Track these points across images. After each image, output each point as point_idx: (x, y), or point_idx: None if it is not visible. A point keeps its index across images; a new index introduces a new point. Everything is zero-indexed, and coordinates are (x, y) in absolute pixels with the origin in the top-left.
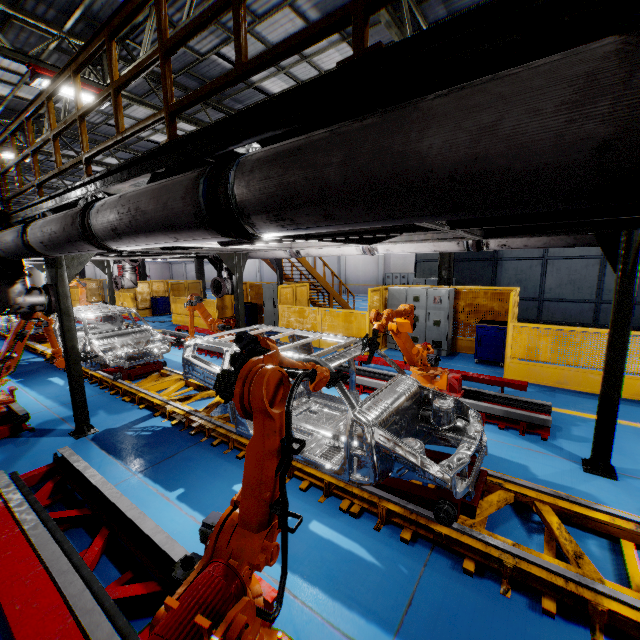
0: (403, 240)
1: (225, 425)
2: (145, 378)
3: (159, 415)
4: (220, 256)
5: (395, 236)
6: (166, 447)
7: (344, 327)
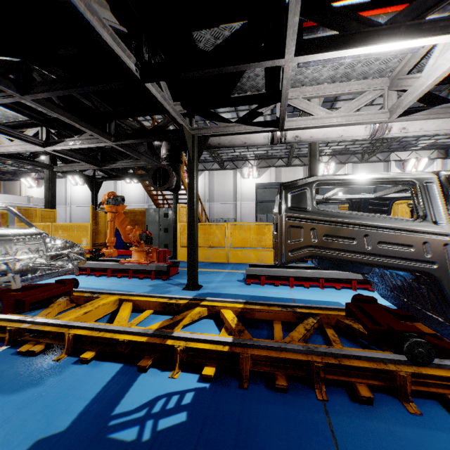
0: (434, 113)
1: (352, 351)
2: (47, 307)
3: (149, 366)
4: (184, 130)
5: (424, 109)
6: (284, 446)
7: (256, 239)
